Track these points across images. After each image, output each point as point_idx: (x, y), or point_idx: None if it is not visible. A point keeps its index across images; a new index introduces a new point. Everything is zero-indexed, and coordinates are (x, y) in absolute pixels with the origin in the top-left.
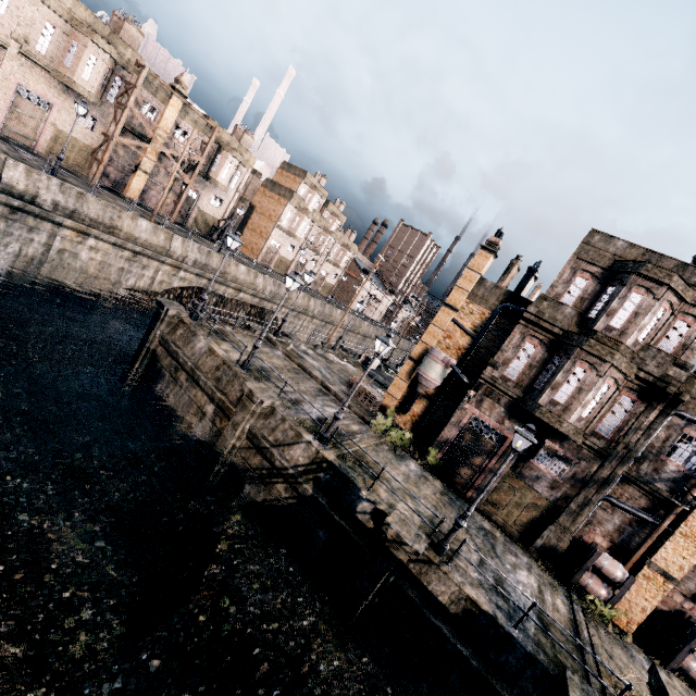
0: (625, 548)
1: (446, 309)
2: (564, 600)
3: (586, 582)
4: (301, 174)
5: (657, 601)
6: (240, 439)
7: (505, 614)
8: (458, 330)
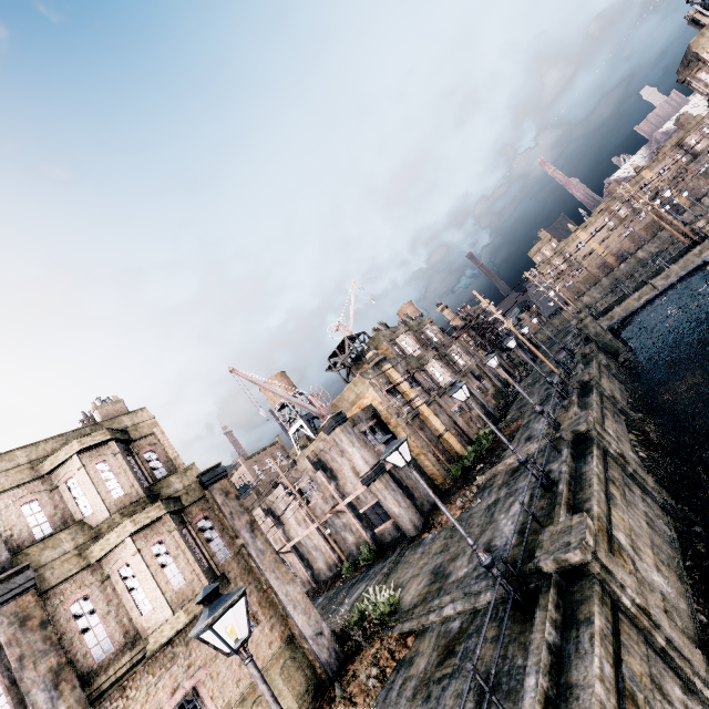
0: None
1: None
2: None
3: None
4: None
5: None
6: None
7: None
8: None
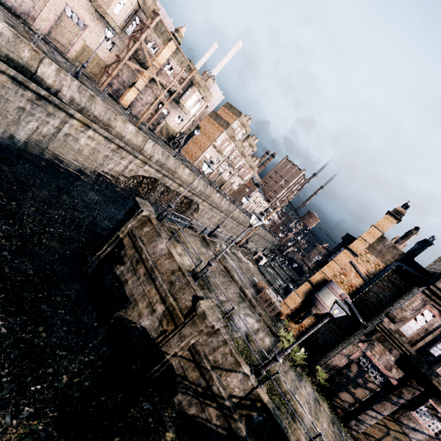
0: None
1: (348, 252)
2: None
3: None
4: (238, 114)
5: None
6: (183, 350)
7: None
8: (353, 271)
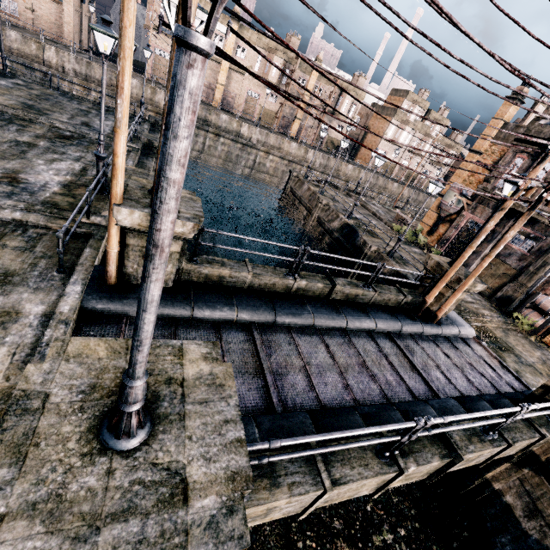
0: None
1: (471, 154)
2: (495, 315)
3: (525, 314)
4: (404, 94)
5: None
6: (314, 222)
7: None
8: (480, 168)
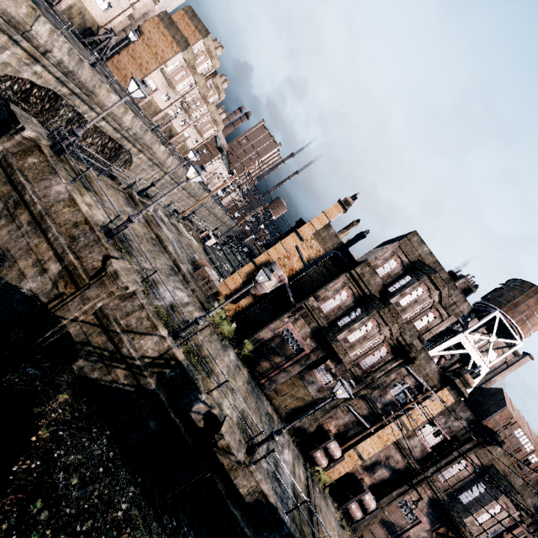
0: (344, 436)
1: (295, 236)
2: (303, 469)
3: (317, 455)
4: (203, 31)
5: (349, 469)
6: (87, 314)
7: (279, 499)
8: (297, 255)
